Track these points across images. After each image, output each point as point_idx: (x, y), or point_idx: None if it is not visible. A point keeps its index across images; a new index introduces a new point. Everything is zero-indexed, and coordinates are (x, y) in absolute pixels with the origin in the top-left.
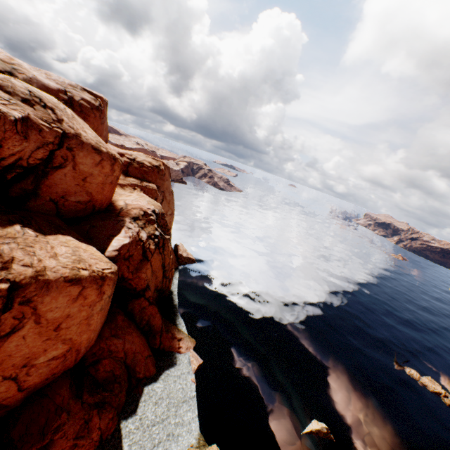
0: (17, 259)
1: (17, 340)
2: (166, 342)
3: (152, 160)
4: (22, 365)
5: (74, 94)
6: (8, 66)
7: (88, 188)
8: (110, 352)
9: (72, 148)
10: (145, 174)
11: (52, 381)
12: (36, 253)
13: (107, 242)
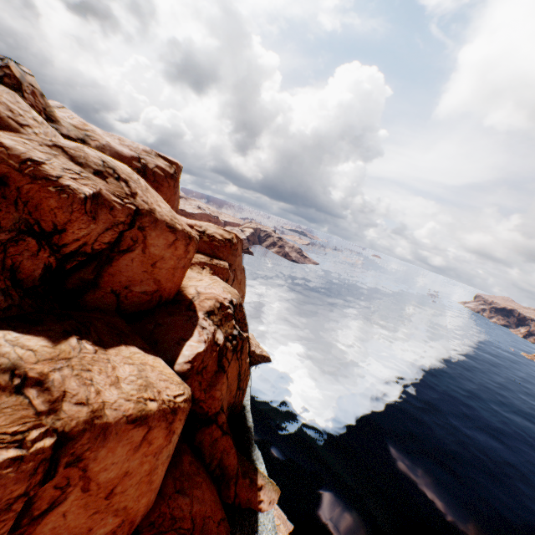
0: (69, 394)
1: (54, 520)
2: (243, 493)
3: (223, 232)
4: None
5: (148, 161)
6: (81, 133)
7: (157, 275)
8: (172, 520)
9: (144, 226)
10: (216, 249)
11: None
12: (93, 380)
13: (176, 348)
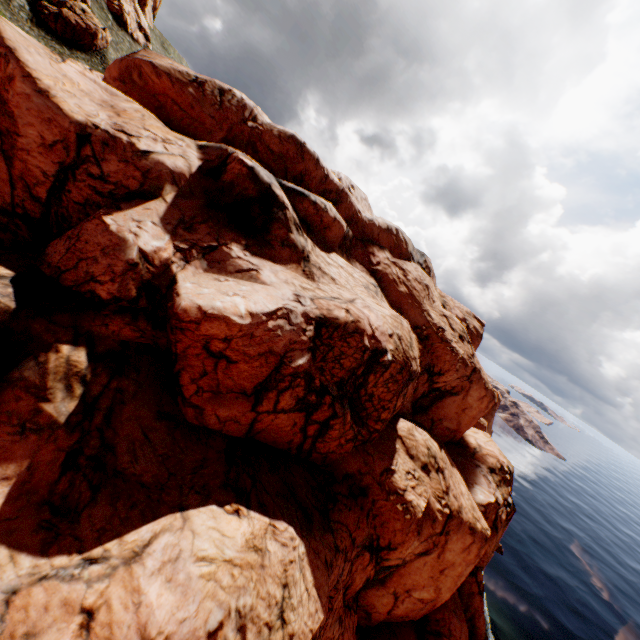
0: (450, 487)
1: (420, 562)
2: None
3: None
4: (406, 588)
5: (469, 322)
6: (441, 299)
7: (461, 418)
8: (448, 630)
9: (472, 380)
10: None
11: (399, 621)
12: (455, 485)
13: (470, 488)
